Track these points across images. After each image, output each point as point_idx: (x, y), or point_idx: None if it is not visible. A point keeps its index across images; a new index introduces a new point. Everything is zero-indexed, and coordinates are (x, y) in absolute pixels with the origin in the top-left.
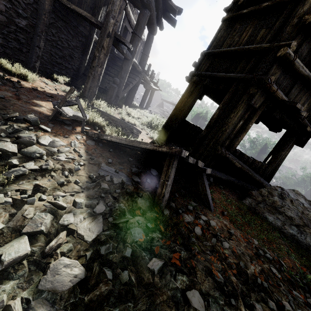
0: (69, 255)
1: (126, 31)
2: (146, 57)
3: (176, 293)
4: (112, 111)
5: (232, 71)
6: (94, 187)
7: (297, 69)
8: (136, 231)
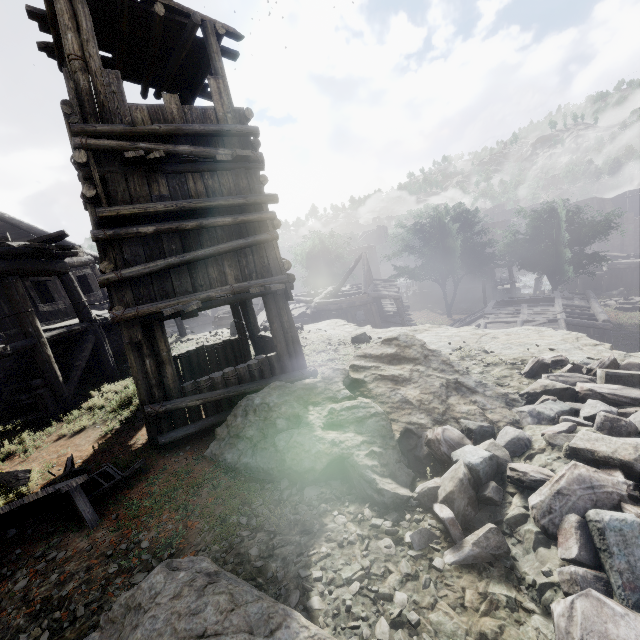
0: None
1: (44, 283)
2: (80, 304)
3: None
4: (46, 433)
5: None
6: None
7: (142, 274)
8: None
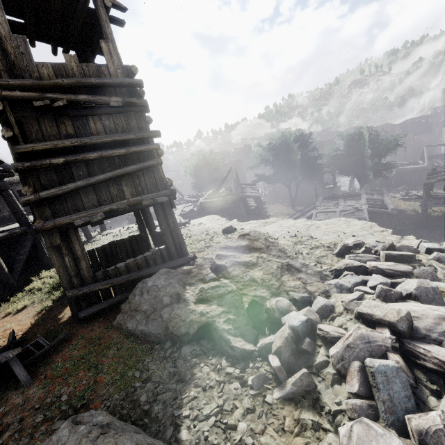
0: None
1: None
2: (19, 213)
3: None
4: None
5: None
6: None
7: (57, 195)
8: None
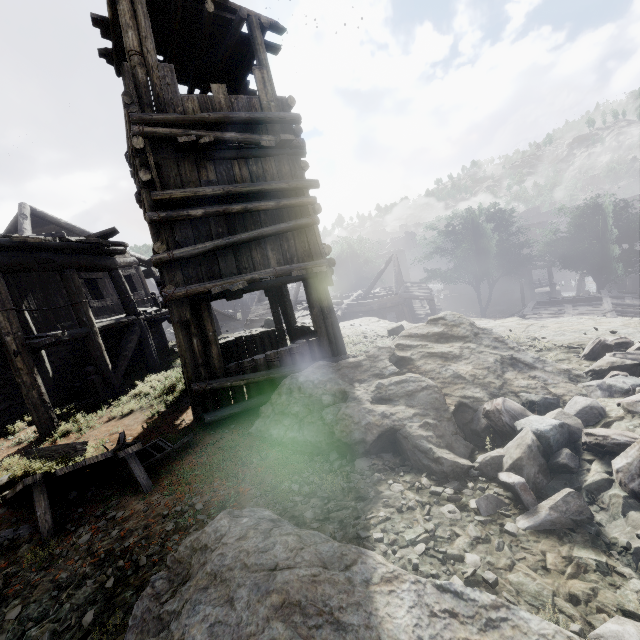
0: None
1: (94, 281)
2: (127, 299)
3: (0, 617)
4: (97, 415)
5: None
6: None
7: (192, 255)
8: None
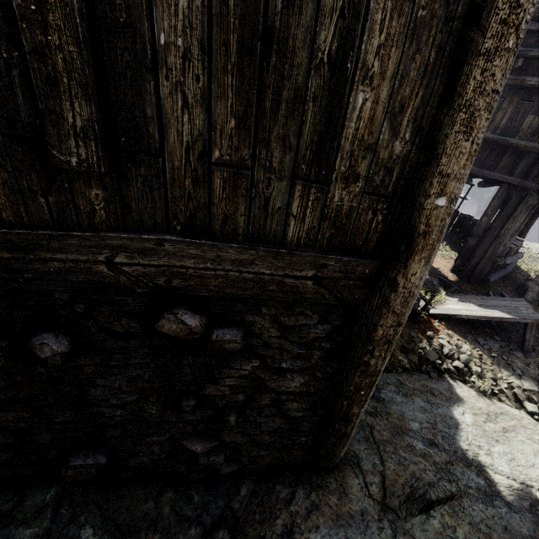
0: (538, 400)
1: None
2: None
3: None
4: None
5: (491, 165)
6: (497, 360)
7: None
8: None
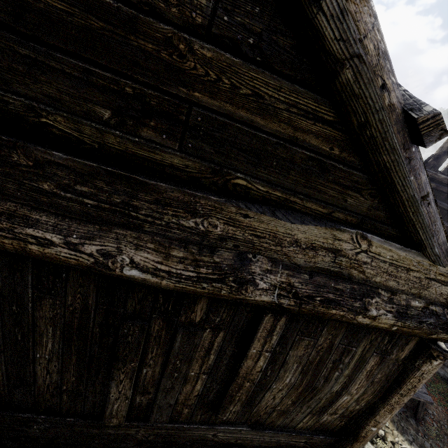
0: None
1: None
2: None
3: None
4: None
5: None
6: (397, 425)
7: None
8: (426, 443)
